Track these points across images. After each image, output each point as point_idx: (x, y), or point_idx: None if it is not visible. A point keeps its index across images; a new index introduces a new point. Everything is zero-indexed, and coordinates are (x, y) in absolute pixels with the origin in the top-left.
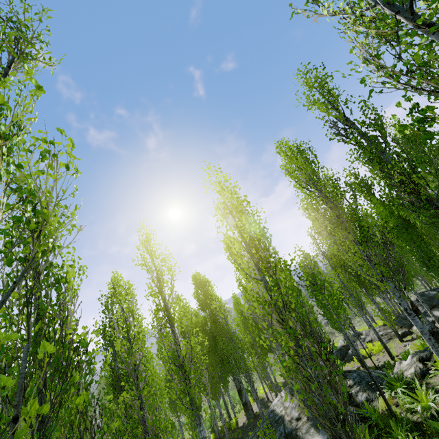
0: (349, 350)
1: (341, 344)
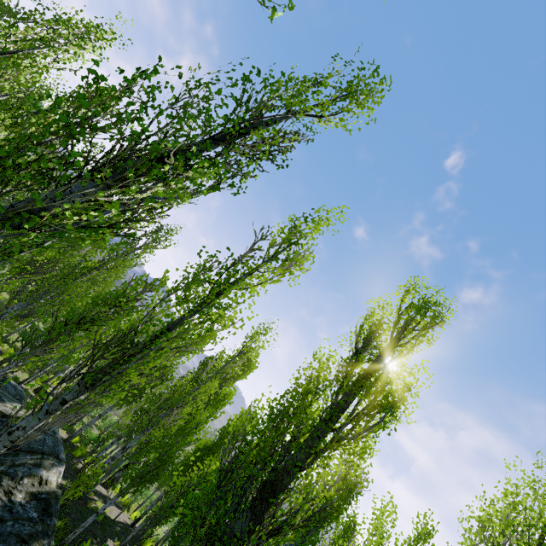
0: None
1: None
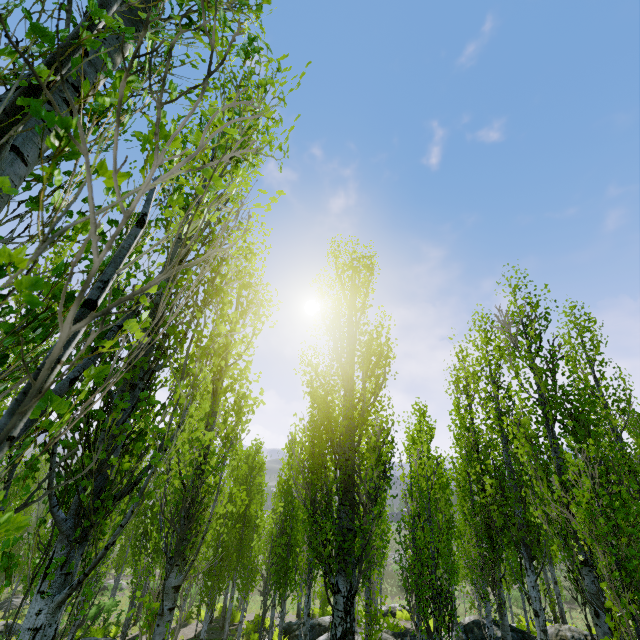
0: (319, 637)
1: (321, 620)
